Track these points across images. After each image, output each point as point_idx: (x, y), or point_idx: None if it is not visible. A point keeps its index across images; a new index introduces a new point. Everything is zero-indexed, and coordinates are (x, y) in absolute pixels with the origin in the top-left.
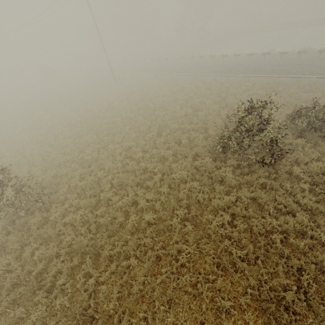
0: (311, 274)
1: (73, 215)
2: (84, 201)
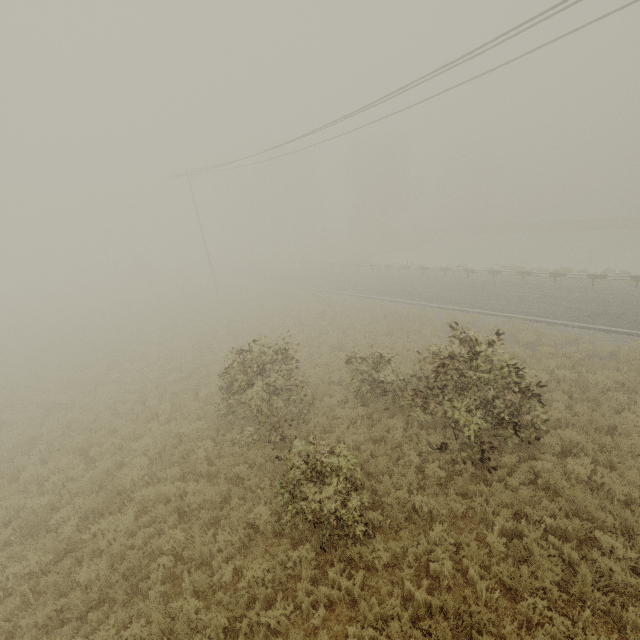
0: (146, 632)
1: None
2: None
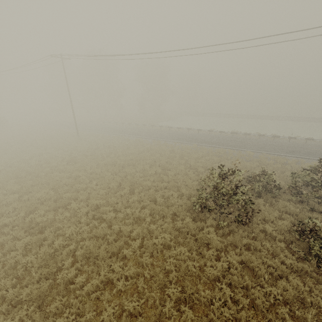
0: None
1: (3, 319)
2: (28, 290)
